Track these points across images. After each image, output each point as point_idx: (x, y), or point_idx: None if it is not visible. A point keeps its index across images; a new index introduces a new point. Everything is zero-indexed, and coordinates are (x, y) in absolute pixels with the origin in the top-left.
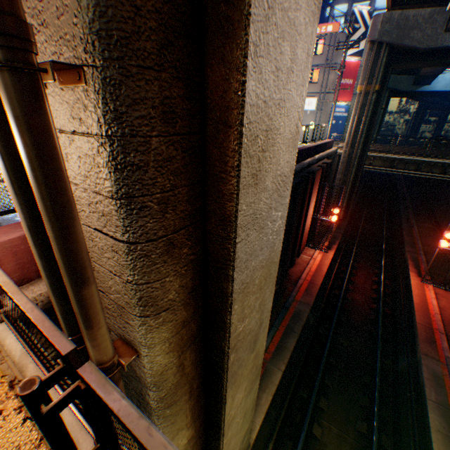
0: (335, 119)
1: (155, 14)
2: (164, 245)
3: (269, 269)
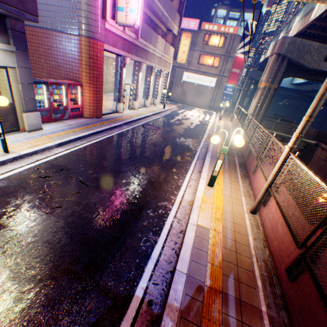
0: (226, 95)
1: None
2: None
3: None
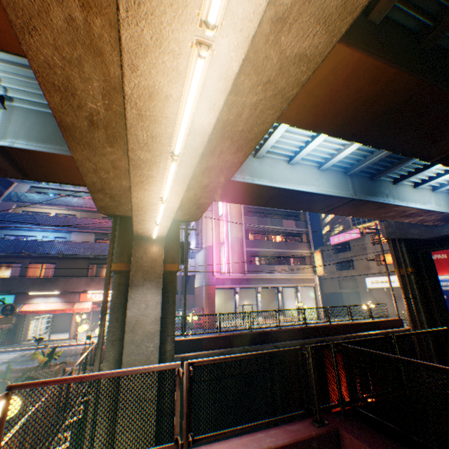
0: (444, 292)
1: (118, 306)
2: (112, 343)
3: None
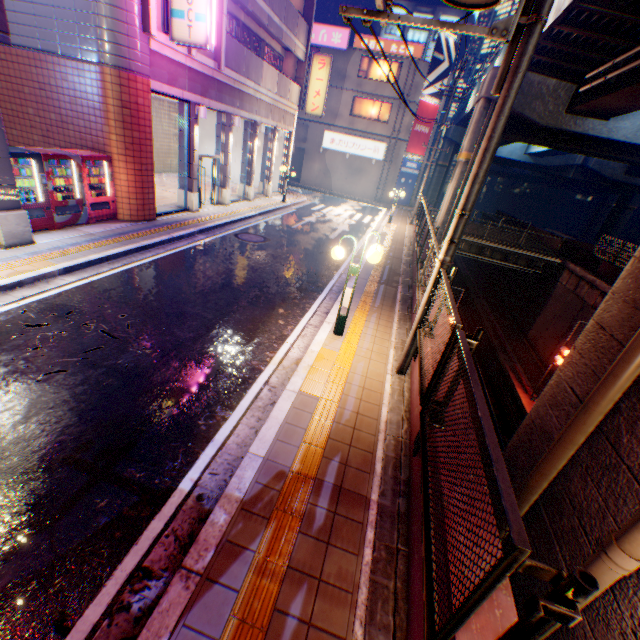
0: (405, 176)
1: None
2: None
3: None
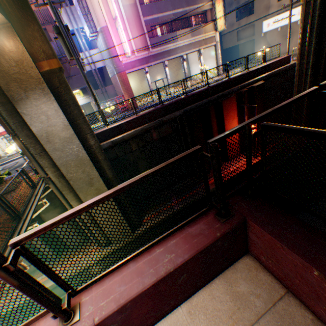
0: None
1: (20, 126)
2: (39, 155)
3: (82, 162)
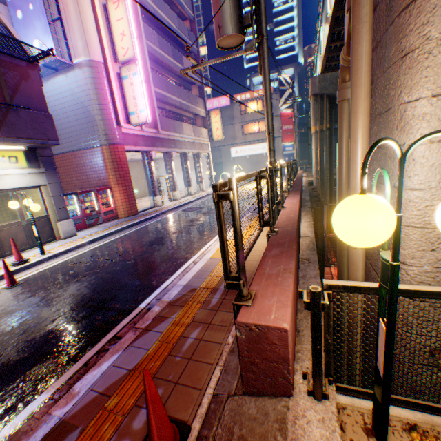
0: (287, 156)
1: None
2: None
3: None
